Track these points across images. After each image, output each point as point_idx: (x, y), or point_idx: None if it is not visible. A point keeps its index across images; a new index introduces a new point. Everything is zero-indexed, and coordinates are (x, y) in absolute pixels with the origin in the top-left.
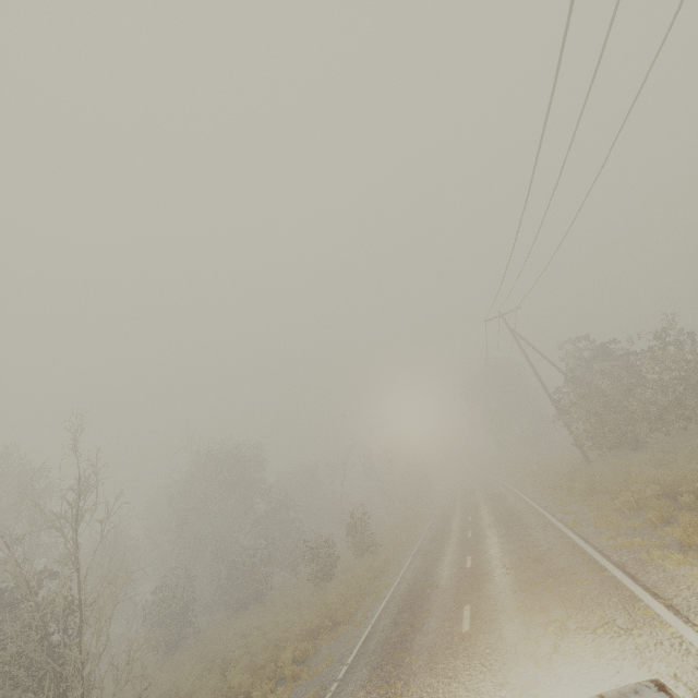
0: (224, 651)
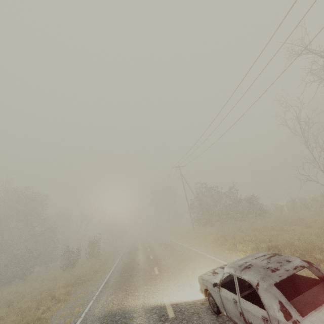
0: (1, 301)
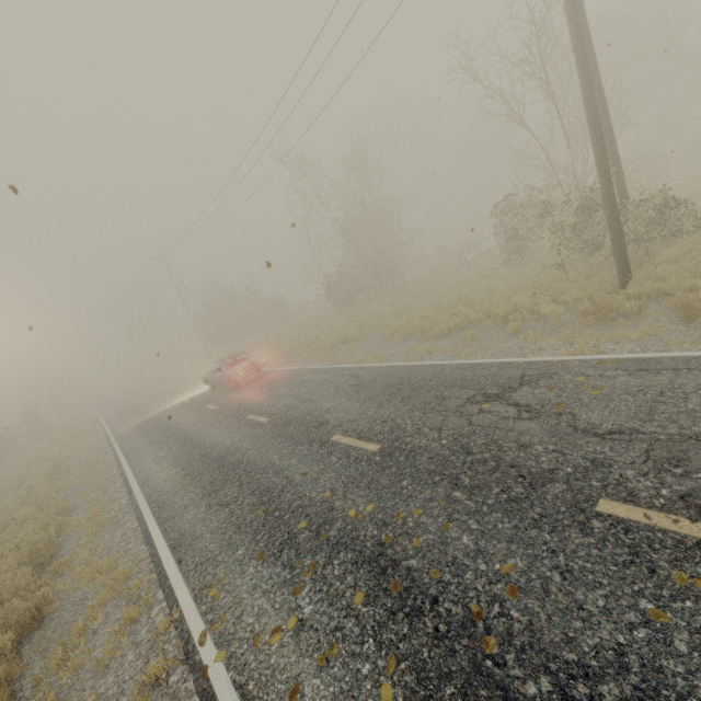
0: None
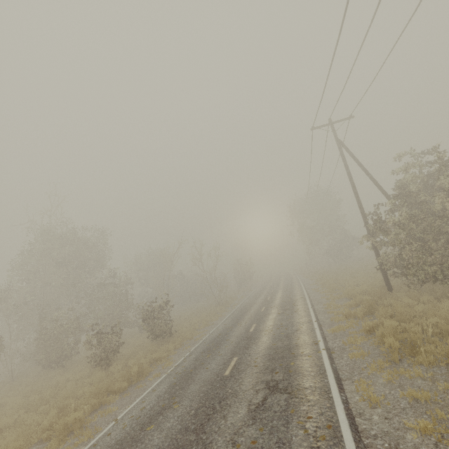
0: None
